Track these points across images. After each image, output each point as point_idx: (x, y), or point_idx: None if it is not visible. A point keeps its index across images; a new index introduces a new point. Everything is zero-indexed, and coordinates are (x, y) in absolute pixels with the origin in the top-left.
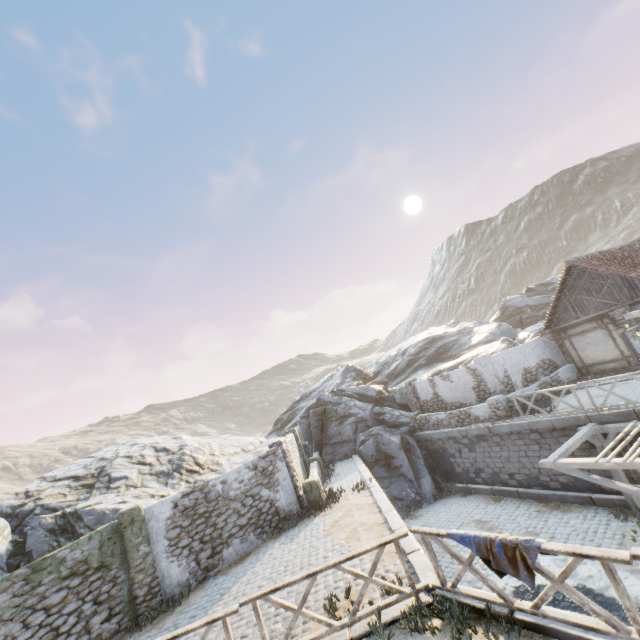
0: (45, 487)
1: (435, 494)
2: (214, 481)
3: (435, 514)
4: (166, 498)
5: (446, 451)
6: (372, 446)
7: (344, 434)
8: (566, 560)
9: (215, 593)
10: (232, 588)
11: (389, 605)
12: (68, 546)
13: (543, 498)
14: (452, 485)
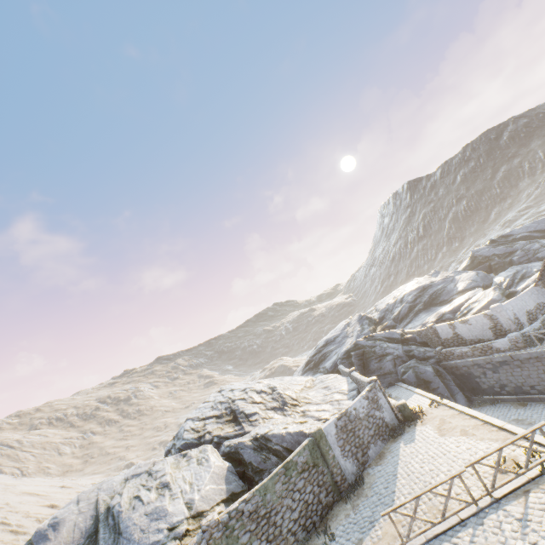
0: (201, 425)
1: (469, 405)
2: (350, 409)
3: None
4: (330, 422)
5: (471, 374)
6: (413, 375)
7: (385, 368)
8: None
9: (386, 475)
10: (398, 471)
11: (544, 460)
12: (296, 454)
13: None
14: (480, 398)
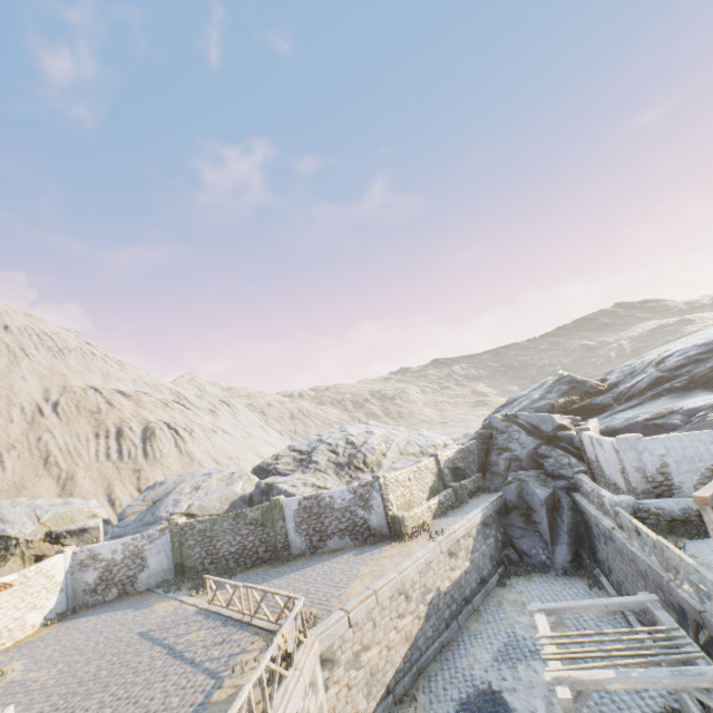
0: (286, 454)
1: (566, 568)
2: (324, 494)
3: (544, 588)
4: (295, 497)
5: (591, 529)
6: (513, 491)
7: (499, 467)
8: (551, 705)
9: (304, 565)
10: (308, 567)
11: None
12: (249, 509)
13: (642, 642)
14: (592, 568)
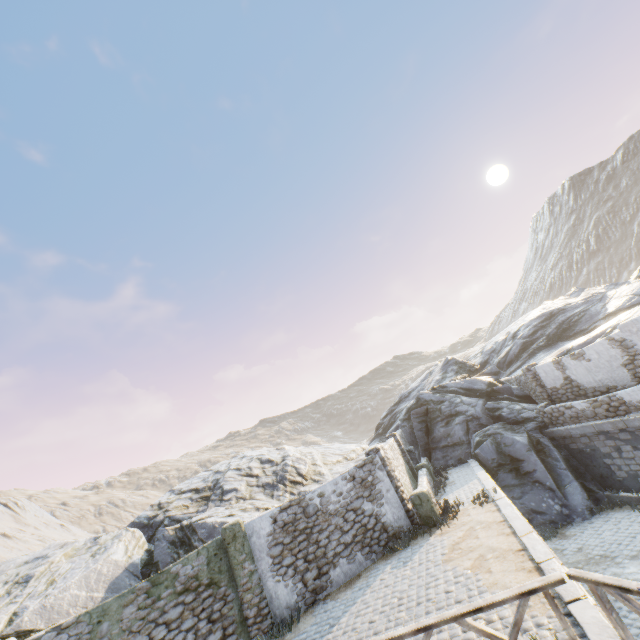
0: (173, 499)
1: (590, 506)
2: (310, 494)
3: (595, 533)
4: (264, 513)
5: (596, 450)
6: (491, 448)
7: (453, 436)
8: None
9: (324, 622)
10: (341, 619)
11: None
12: (180, 561)
13: None
14: (614, 495)
